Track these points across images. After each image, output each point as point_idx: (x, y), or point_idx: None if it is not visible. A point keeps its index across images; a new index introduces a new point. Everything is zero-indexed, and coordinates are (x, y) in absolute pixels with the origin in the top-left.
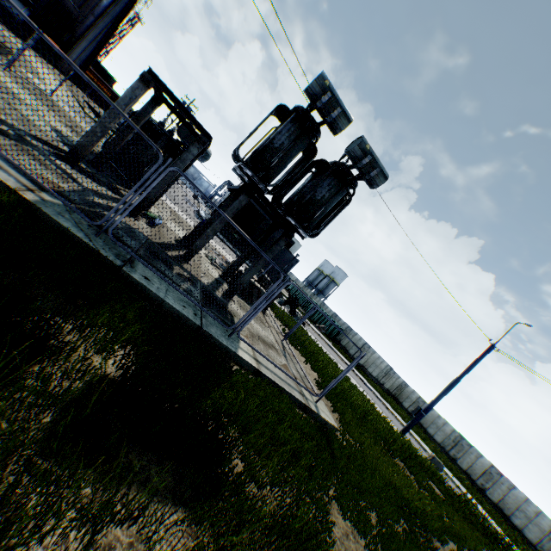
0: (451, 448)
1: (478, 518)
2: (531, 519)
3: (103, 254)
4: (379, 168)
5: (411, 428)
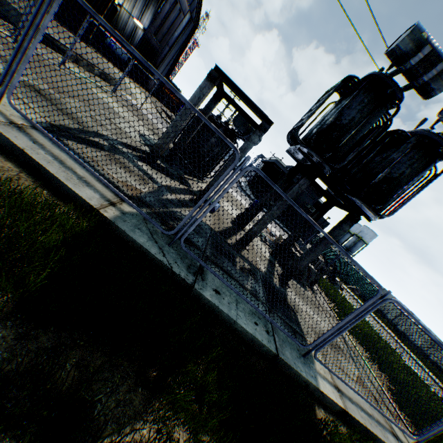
0: None
1: None
2: None
3: (175, 271)
4: None
5: None
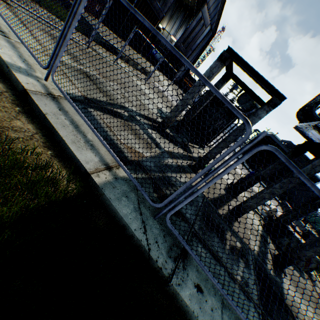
0: None
1: None
2: None
3: (152, 256)
4: None
5: None
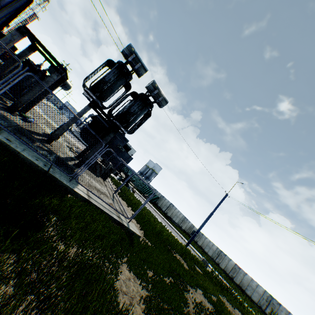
0: (216, 258)
1: (219, 281)
2: (255, 289)
3: None
4: (163, 97)
5: (190, 243)
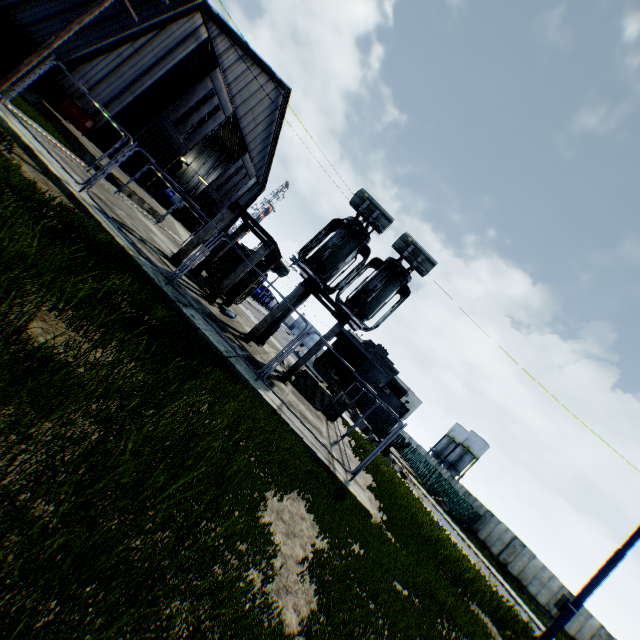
0: None
1: None
2: None
3: (165, 290)
4: (424, 256)
5: (554, 632)
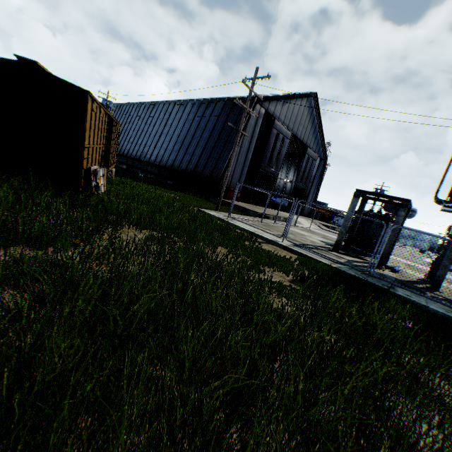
0: None
1: None
2: None
3: (375, 284)
4: None
5: None
